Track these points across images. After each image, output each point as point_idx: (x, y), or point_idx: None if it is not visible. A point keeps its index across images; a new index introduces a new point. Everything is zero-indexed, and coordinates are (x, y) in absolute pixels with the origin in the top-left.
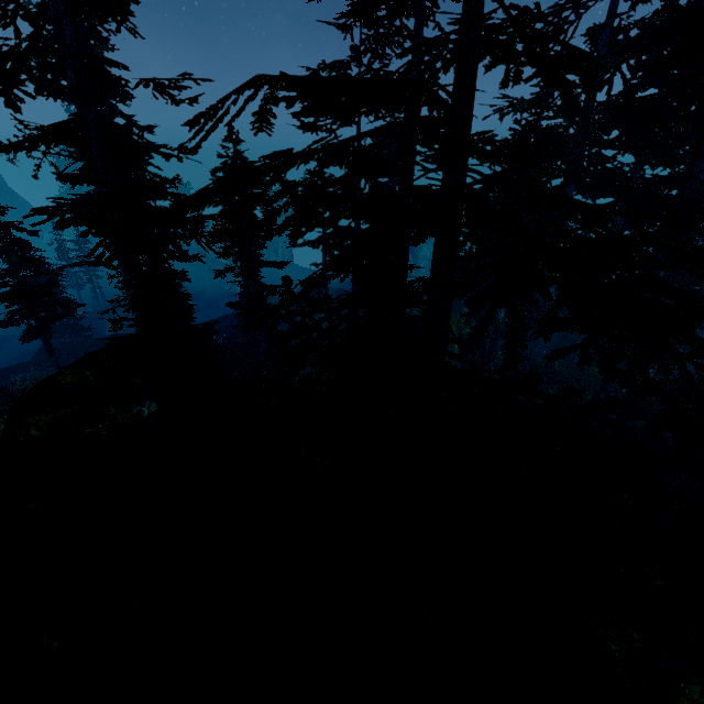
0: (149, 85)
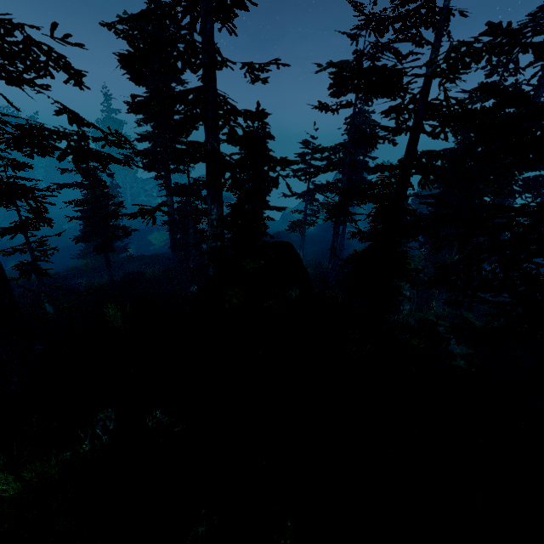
0: (252, 66)
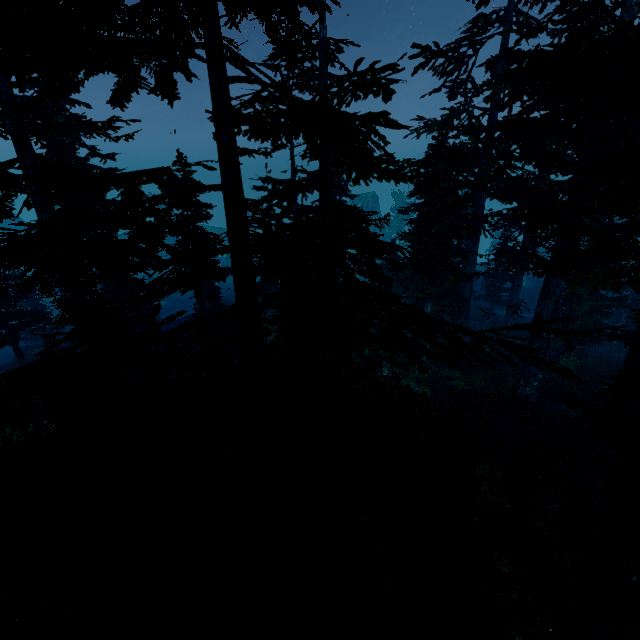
0: (80, 128)
